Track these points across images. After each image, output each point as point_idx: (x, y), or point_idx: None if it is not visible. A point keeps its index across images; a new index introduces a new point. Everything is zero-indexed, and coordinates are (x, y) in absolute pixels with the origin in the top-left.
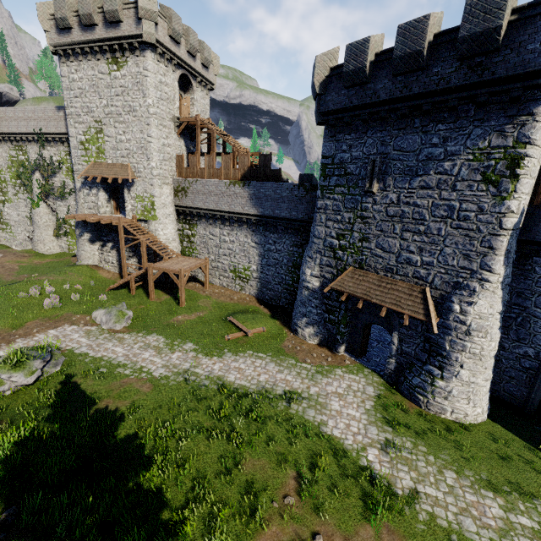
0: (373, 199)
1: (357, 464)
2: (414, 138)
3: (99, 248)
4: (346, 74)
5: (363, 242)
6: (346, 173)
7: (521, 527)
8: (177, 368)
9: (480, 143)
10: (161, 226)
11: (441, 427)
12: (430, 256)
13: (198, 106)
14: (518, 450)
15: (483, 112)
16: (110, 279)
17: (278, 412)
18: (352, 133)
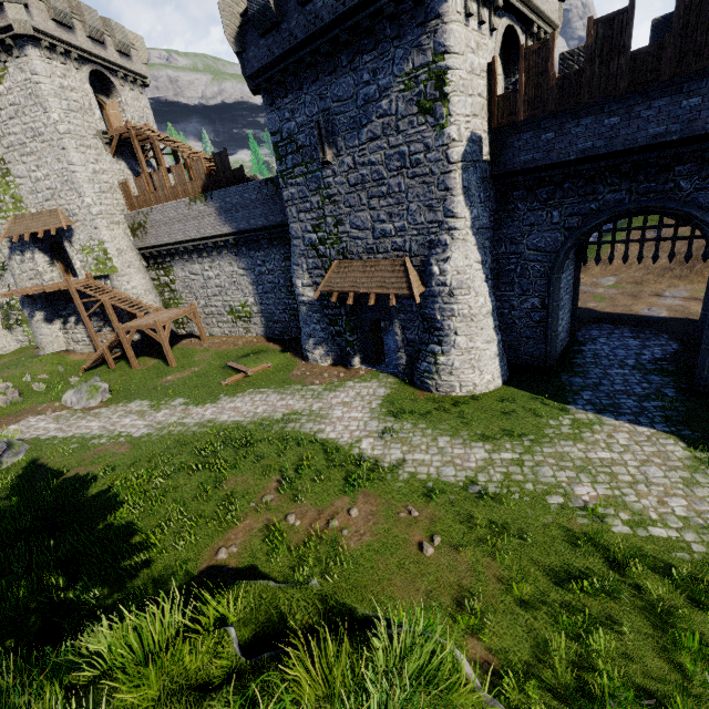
0: (332, 171)
1: (348, 454)
2: (347, 80)
3: (61, 327)
4: (254, 18)
5: (339, 226)
6: (298, 148)
7: (500, 461)
8: (162, 424)
9: (405, 66)
10: (126, 278)
11: (449, 404)
12: (400, 220)
13: (132, 112)
14: (525, 403)
15: (396, 28)
16: (84, 360)
17: (272, 434)
18: (289, 93)
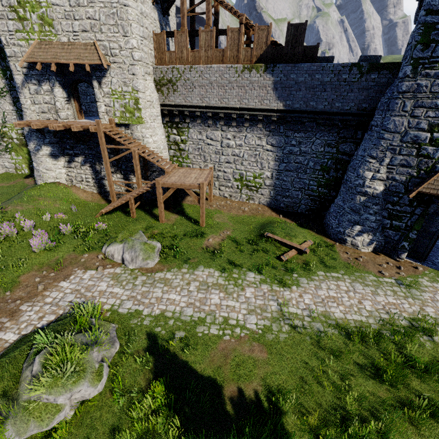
0: None
1: None
2: None
3: (65, 164)
4: None
5: None
6: None
7: None
8: (266, 311)
9: None
10: (149, 131)
11: None
12: None
13: None
14: None
15: None
16: (91, 201)
17: (433, 353)
18: None
